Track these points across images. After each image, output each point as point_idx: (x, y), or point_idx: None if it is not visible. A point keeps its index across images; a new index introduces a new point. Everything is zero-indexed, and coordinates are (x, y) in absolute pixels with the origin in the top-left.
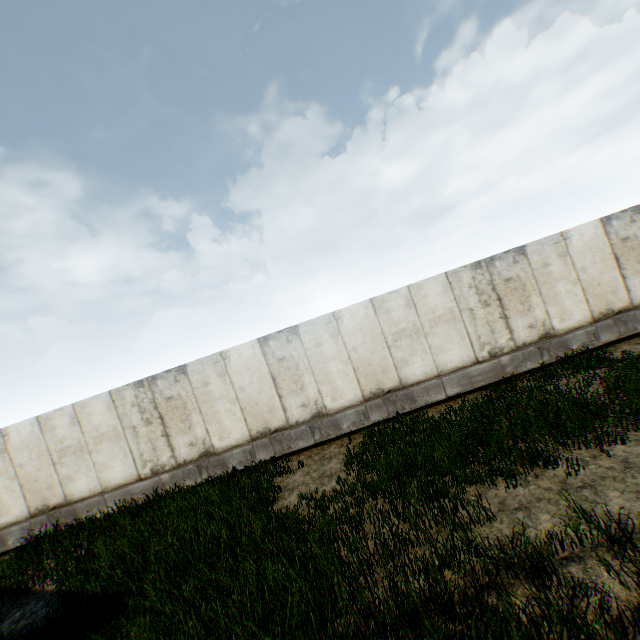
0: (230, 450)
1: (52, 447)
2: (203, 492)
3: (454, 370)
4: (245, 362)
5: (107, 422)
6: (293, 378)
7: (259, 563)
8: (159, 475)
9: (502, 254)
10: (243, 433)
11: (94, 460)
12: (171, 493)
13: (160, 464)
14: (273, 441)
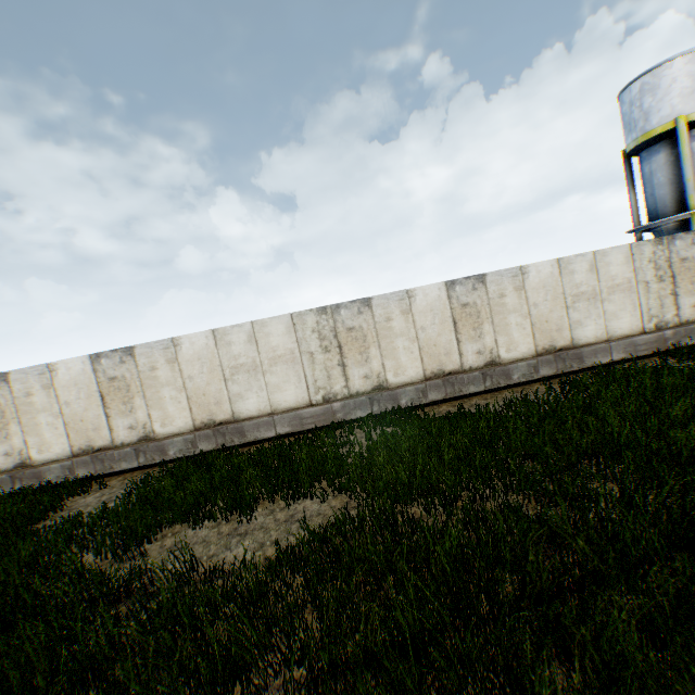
0: (49, 464)
1: None
2: None
3: (288, 410)
4: (74, 377)
5: None
6: (124, 399)
7: None
8: None
9: (349, 303)
10: (65, 448)
11: None
12: None
13: None
14: (96, 460)
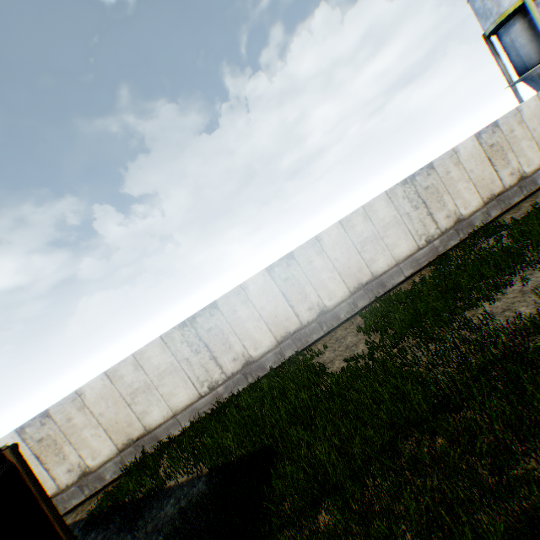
0: (265, 356)
1: (123, 393)
2: (265, 384)
3: (406, 258)
4: (260, 288)
5: (164, 361)
6: (298, 291)
7: (359, 392)
8: (215, 389)
9: (419, 171)
10: (271, 341)
11: (161, 393)
12: (231, 398)
13: (214, 381)
14: (294, 340)
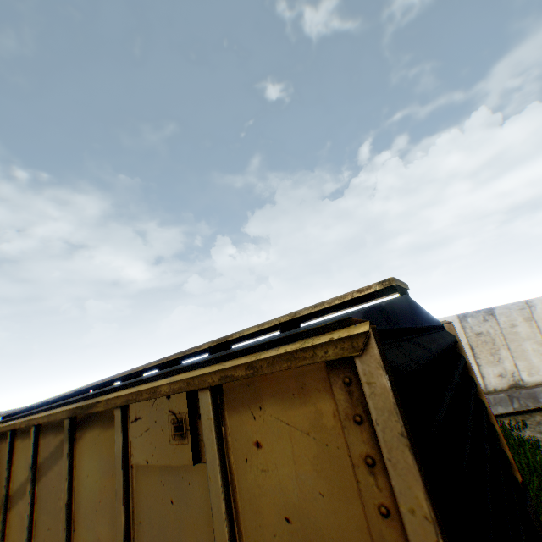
0: None
1: None
2: None
3: None
4: None
5: None
6: (489, 351)
7: None
8: None
9: None
10: None
11: None
12: None
13: None
14: None
